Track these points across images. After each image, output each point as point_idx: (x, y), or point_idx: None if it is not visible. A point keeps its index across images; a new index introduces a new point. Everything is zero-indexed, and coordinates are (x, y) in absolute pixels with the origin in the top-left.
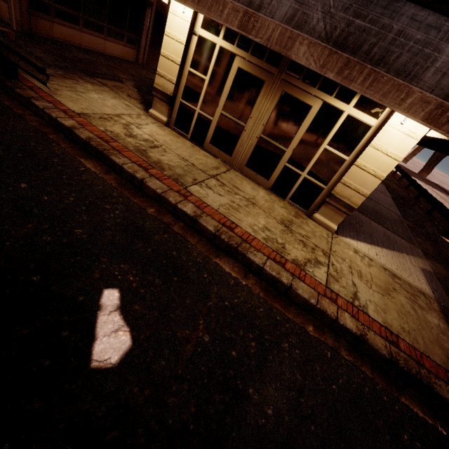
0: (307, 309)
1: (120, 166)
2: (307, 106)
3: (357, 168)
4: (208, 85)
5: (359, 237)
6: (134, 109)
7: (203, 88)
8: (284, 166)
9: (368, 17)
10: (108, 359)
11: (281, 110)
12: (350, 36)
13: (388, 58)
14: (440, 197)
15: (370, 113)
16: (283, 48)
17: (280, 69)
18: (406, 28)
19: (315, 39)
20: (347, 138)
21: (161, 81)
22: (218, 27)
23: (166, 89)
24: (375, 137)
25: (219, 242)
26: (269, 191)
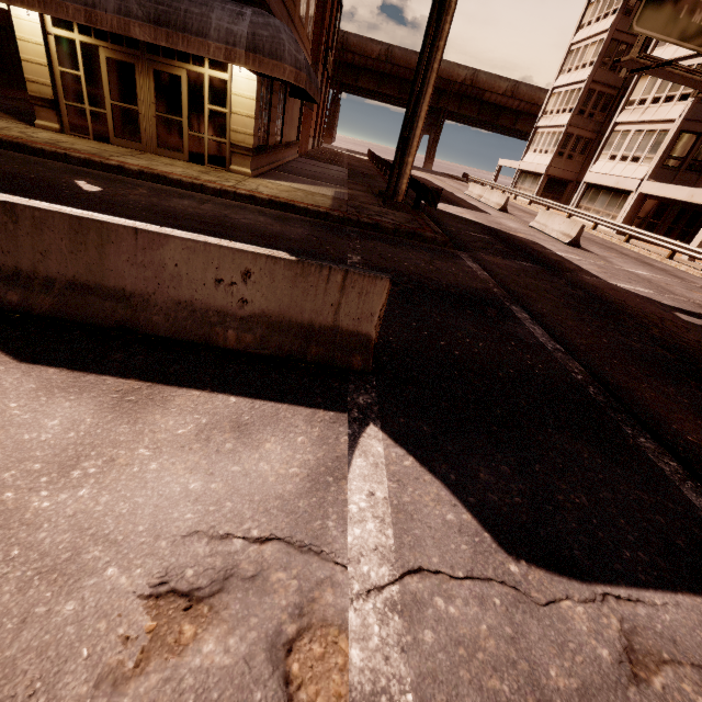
0: (219, 196)
1: (41, 150)
2: (178, 77)
3: (235, 115)
4: (86, 80)
5: (279, 180)
6: (17, 125)
7: (83, 84)
8: (189, 135)
9: (165, 4)
10: (93, 190)
11: (161, 86)
12: (161, 17)
13: (188, 27)
14: (435, 179)
15: (222, 70)
16: (125, 32)
17: (141, 51)
18: (189, 8)
19: (141, 22)
20: (218, 95)
21: (34, 87)
22: (70, 24)
23: (44, 94)
24: (232, 87)
25: (146, 177)
26: (189, 163)
